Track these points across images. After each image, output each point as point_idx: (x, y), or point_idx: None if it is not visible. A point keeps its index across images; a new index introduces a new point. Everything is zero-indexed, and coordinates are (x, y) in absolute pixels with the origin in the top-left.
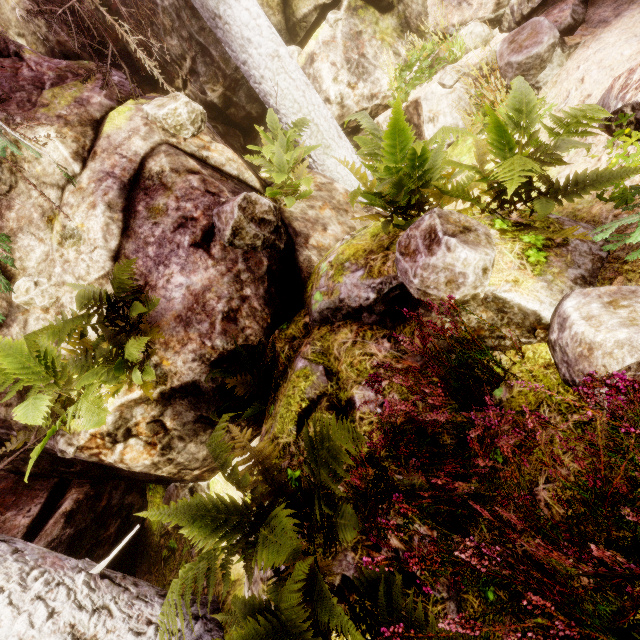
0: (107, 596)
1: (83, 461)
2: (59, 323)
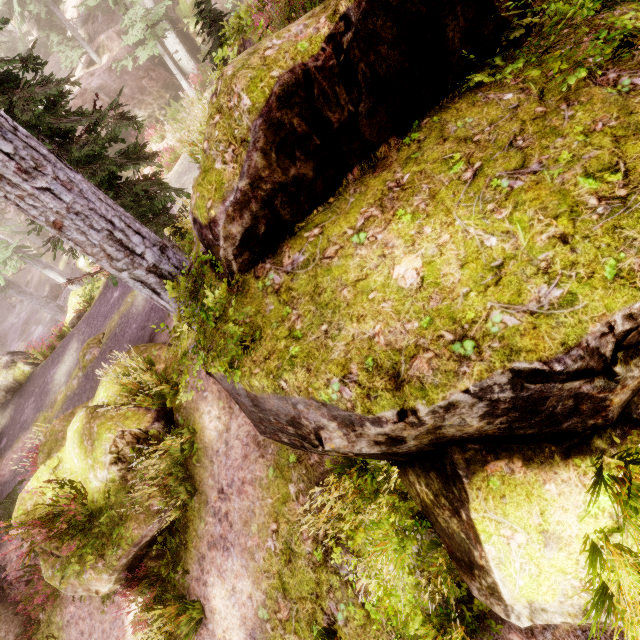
0: (192, 61)
1: (190, 40)
2: (191, 3)
